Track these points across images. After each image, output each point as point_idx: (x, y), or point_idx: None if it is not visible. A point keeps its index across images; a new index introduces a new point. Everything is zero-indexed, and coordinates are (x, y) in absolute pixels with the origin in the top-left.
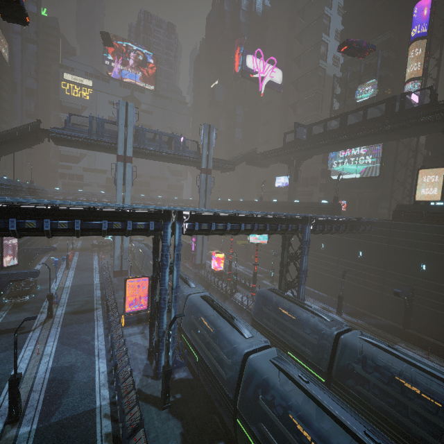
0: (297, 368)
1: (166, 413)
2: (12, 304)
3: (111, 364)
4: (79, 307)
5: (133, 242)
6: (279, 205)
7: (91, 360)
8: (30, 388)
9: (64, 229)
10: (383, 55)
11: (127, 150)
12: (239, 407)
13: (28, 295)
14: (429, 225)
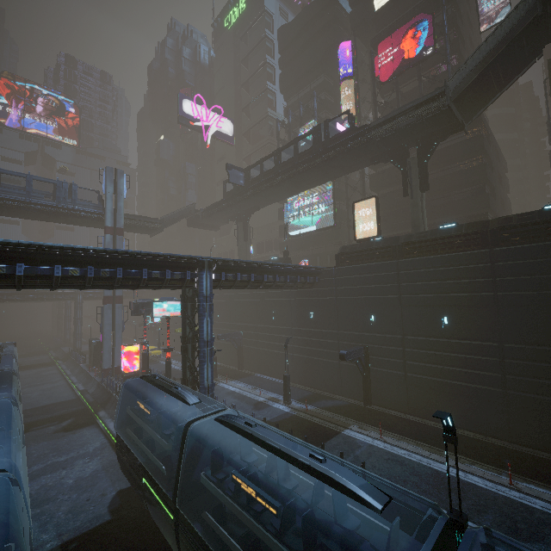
0: (152, 505)
1: None
2: None
3: None
4: None
5: None
6: None
7: None
8: None
9: None
10: (319, 96)
11: None
12: None
13: None
14: (369, 264)
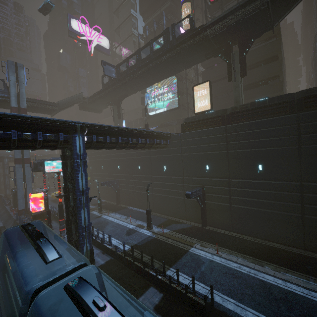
0: None
1: None
2: None
3: None
4: None
5: None
6: None
7: None
8: None
9: None
10: (167, 16)
11: None
12: None
13: None
14: (205, 129)
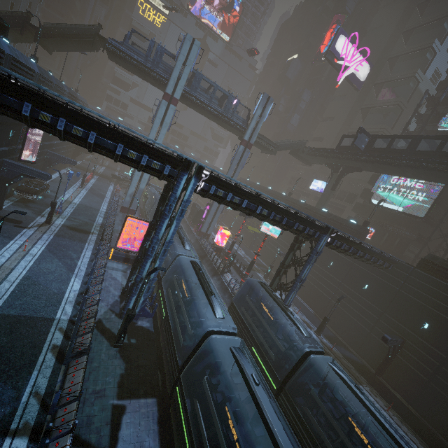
0: (255, 365)
1: (116, 351)
2: (20, 198)
3: (84, 287)
4: (77, 225)
5: (150, 187)
6: (306, 207)
7: (69, 276)
8: (5, 276)
9: (78, 137)
10: None
11: (177, 91)
12: (183, 376)
13: (35, 195)
14: None
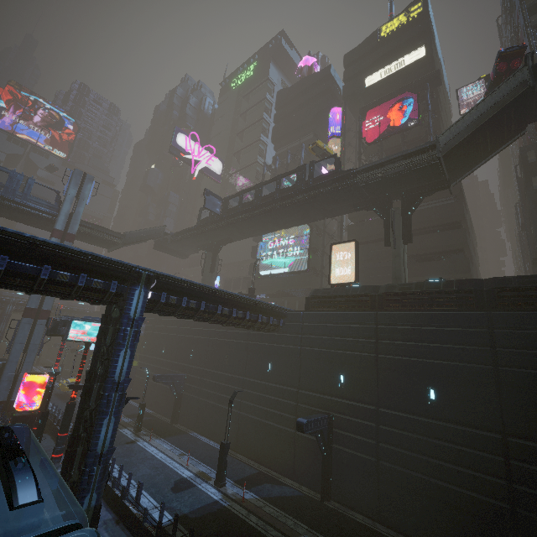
0: None
1: None
2: None
3: None
4: None
5: None
6: None
7: None
8: None
9: None
10: (307, 149)
11: None
12: None
13: None
14: (343, 312)
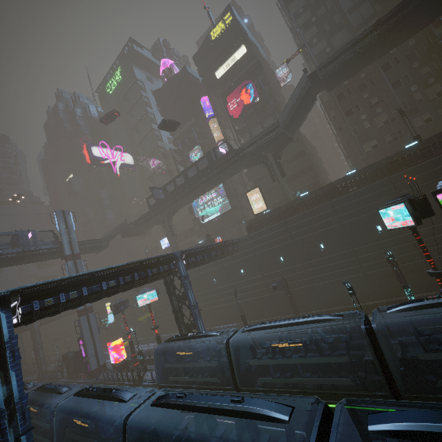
0: None
1: None
2: None
3: None
4: None
5: None
6: None
7: None
8: None
9: None
10: (196, 130)
11: None
12: None
13: None
14: (269, 227)
